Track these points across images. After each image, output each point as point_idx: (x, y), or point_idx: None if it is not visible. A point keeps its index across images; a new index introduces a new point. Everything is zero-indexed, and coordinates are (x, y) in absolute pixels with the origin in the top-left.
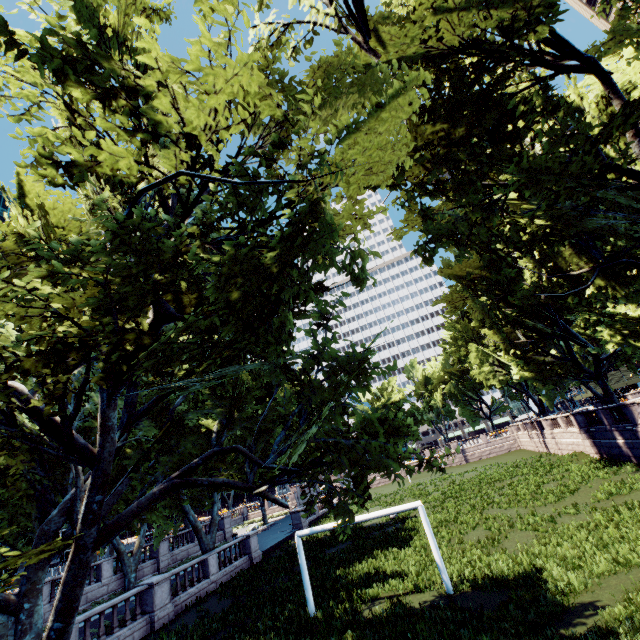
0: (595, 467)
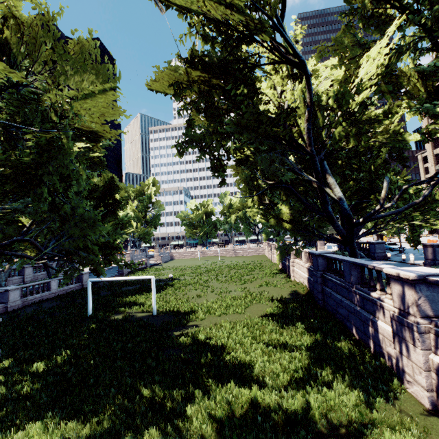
0: (273, 272)
